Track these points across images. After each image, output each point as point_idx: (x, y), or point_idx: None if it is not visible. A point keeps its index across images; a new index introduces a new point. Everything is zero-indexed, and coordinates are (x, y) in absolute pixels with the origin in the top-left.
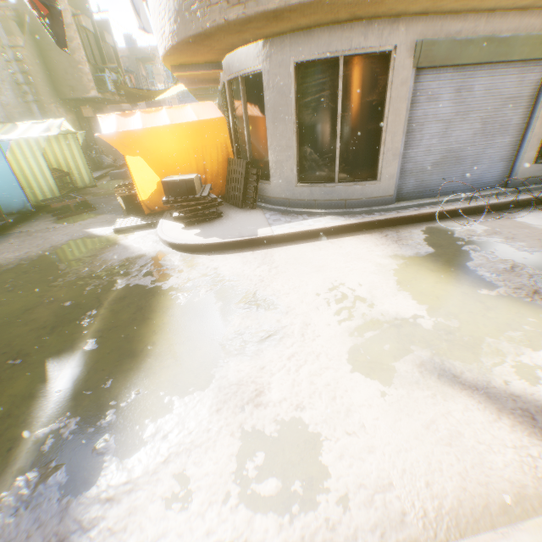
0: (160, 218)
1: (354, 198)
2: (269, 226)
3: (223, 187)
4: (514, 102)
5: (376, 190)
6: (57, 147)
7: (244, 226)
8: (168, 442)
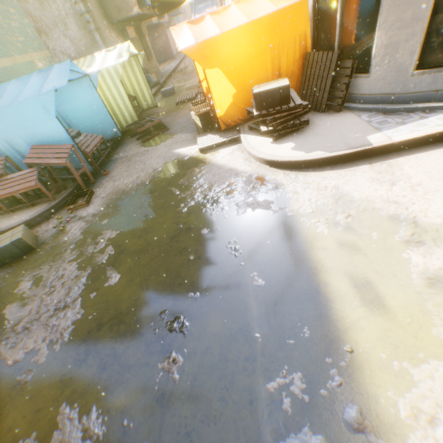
0: (238, 133)
1: None
2: (379, 131)
3: (295, 90)
4: None
5: None
6: (122, 73)
7: (344, 134)
8: (442, 432)
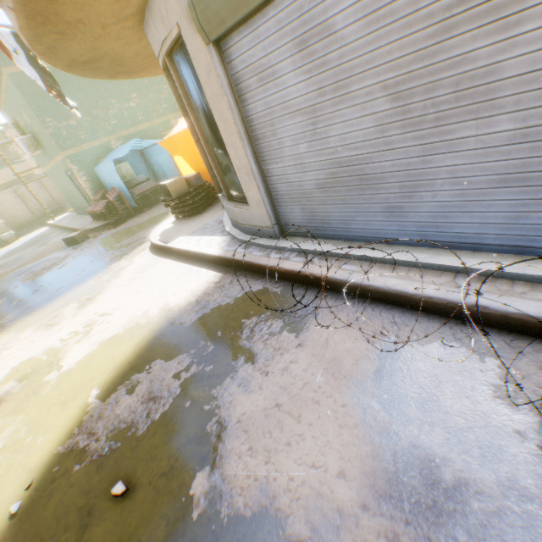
0: None
1: (240, 222)
2: (188, 235)
3: None
4: (495, 5)
5: (253, 218)
6: None
7: (184, 230)
8: None
